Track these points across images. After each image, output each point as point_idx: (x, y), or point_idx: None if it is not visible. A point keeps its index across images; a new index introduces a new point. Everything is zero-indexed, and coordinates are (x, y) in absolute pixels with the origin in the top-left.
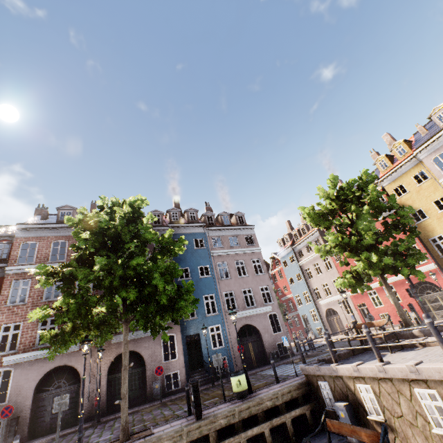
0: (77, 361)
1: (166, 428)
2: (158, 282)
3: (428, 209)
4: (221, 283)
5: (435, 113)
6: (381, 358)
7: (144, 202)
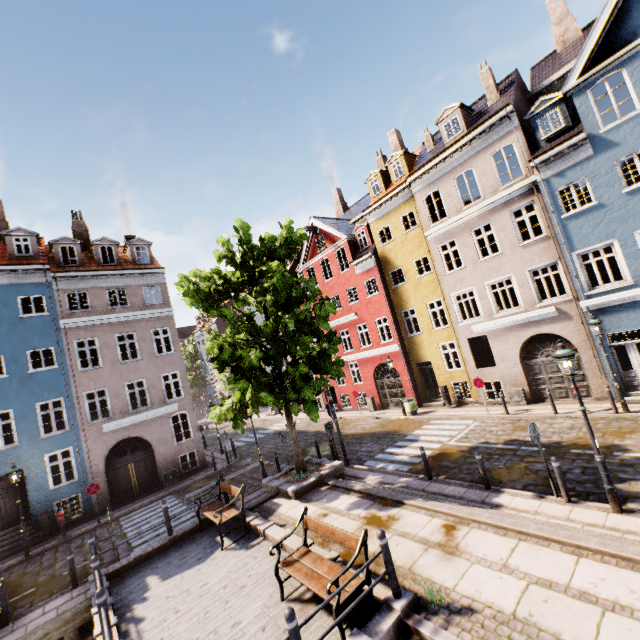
0: None
1: None
2: None
3: (408, 270)
4: (80, 377)
5: (445, 118)
6: None
7: None
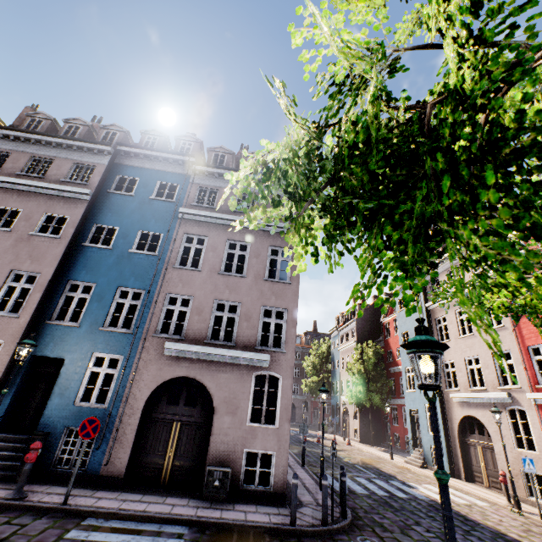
0: None
1: None
2: None
3: None
4: (171, 274)
5: None
6: None
7: None
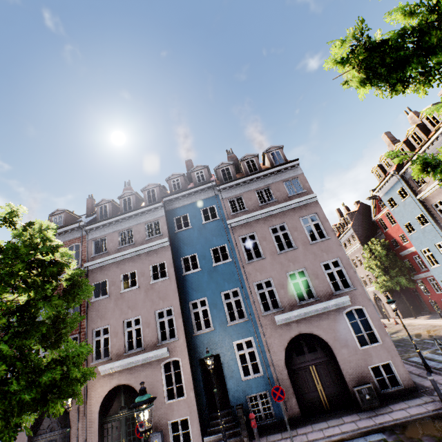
0: None
1: None
2: None
3: None
4: (248, 268)
5: None
6: None
7: None
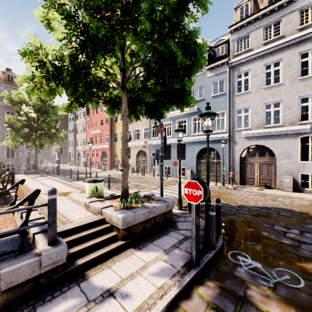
0: None
1: None
2: None
3: (118, 118)
4: None
5: None
6: None
7: None
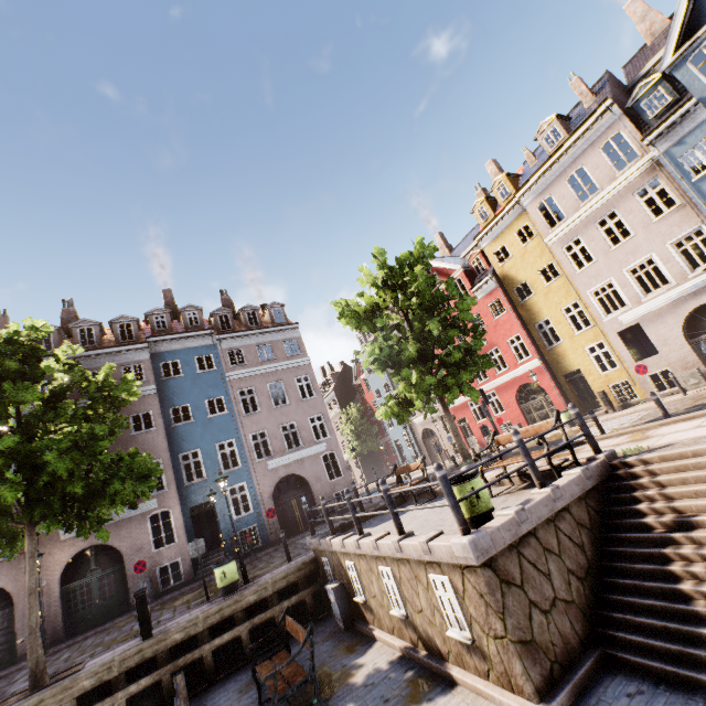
0: (4, 577)
1: (105, 657)
2: (57, 466)
3: (533, 282)
4: (245, 421)
5: (543, 131)
6: (360, 531)
7: (40, 330)
